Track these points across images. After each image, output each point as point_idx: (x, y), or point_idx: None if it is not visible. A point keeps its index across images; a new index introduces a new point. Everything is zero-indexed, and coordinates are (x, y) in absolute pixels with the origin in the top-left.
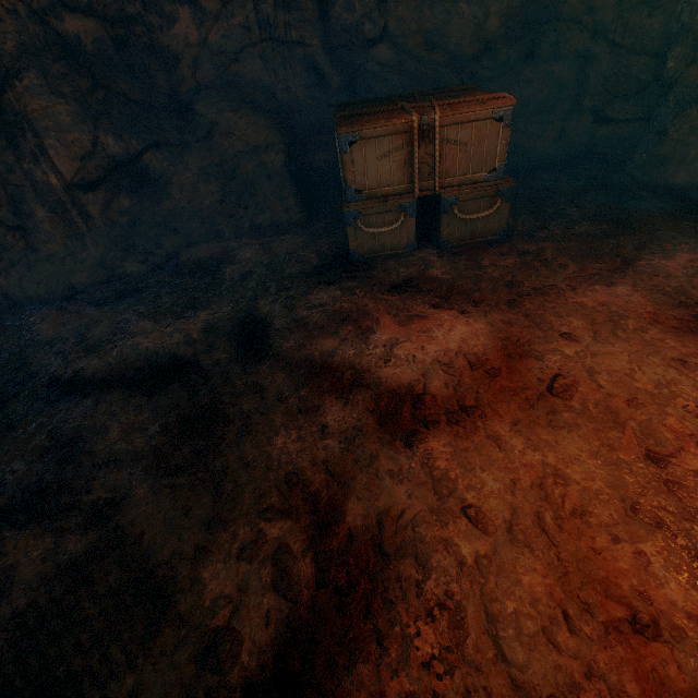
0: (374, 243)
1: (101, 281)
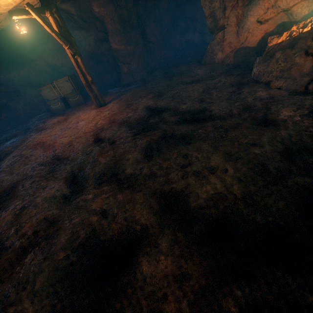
0: (58, 109)
1: (1, 133)
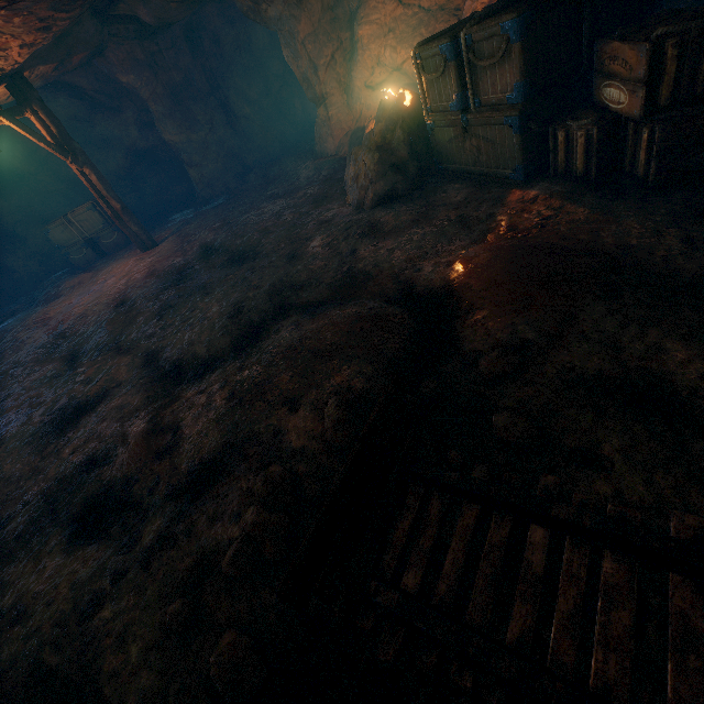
0: (84, 261)
1: None
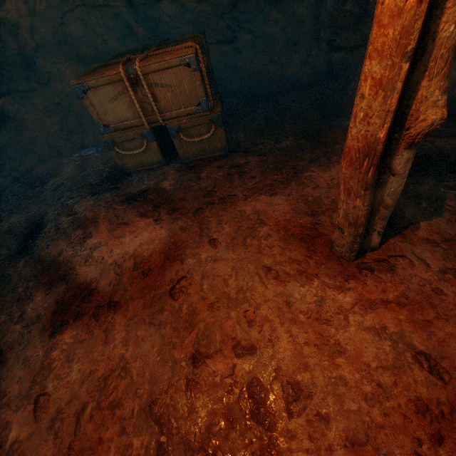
0: (135, 161)
1: None
